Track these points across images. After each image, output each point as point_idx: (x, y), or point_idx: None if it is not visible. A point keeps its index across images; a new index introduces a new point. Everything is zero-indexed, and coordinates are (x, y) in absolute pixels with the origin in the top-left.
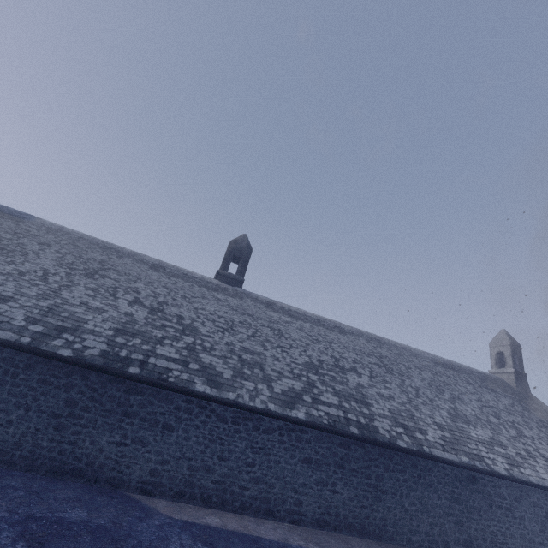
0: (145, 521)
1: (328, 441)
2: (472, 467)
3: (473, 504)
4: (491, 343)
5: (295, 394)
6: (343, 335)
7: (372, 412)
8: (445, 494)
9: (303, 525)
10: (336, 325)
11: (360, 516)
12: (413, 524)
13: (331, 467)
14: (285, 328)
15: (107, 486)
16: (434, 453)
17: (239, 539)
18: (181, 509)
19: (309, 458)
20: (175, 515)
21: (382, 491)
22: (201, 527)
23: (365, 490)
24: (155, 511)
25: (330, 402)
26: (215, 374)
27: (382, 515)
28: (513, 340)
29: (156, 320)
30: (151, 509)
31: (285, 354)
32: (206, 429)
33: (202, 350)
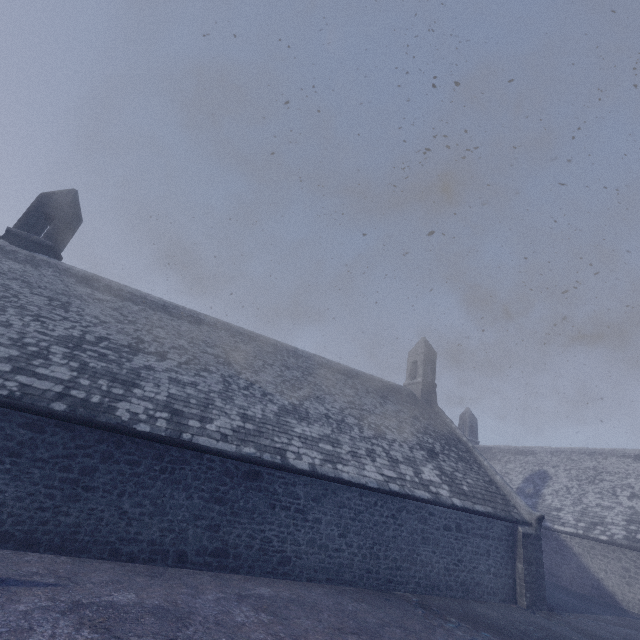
0: None
1: (1, 419)
2: (253, 460)
3: (244, 505)
4: (410, 353)
5: None
6: (194, 325)
7: (132, 393)
8: (202, 493)
9: None
10: (191, 315)
11: (29, 522)
12: (130, 531)
13: None
14: (84, 303)
15: None
16: (197, 441)
17: None
18: None
19: None
20: None
21: (87, 488)
22: None
23: (53, 486)
24: None
25: (52, 375)
26: None
27: (75, 520)
28: (429, 348)
29: None
30: None
31: (37, 323)
32: None
33: None
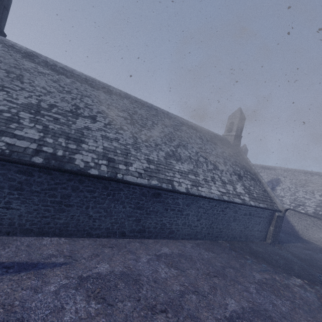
0: None
1: (2, 168)
2: (157, 188)
3: (152, 209)
4: (230, 117)
5: None
6: (107, 94)
7: (81, 148)
8: (130, 205)
9: None
10: (104, 87)
11: (39, 223)
12: (95, 224)
13: (6, 190)
14: (32, 76)
15: None
16: (126, 179)
17: None
18: None
19: None
20: None
21: (67, 205)
22: None
23: (47, 205)
24: None
25: (26, 136)
26: None
27: (64, 221)
28: (242, 115)
29: None
30: None
31: (3, 93)
32: None
33: None
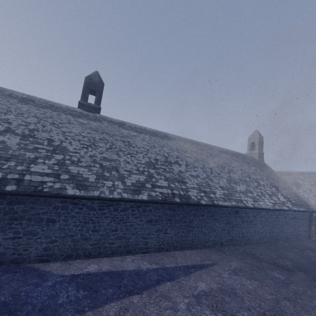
0: (40, 285)
1: (162, 208)
2: (237, 207)
3: (235, 223)
4: (249, 138)
5: (141, 184)
6: (170, 141)
7: (187, 187)
8: (223, 221)
9: (149, 253)
10: (165, 135)
11: (180, 241)
12: (206, 238)
13: (164, 222)
14: (133, 140)
15: (12, 264)
16: (219, 203)
17: (109, 276)
18: (70, 266)
19: (151, 219)
20: (65, 272)
21: (192, 227)
22: (84, 276)
23: (183, 228)
24: (50, 274)
25: (162, 185)
26: (82, 180)
27: (191, 238)
28: (260, 135)
29: (28, 145)
30: (47, 273)
31: (133, 158)
32: (81, 216)
33: (71, 164)
